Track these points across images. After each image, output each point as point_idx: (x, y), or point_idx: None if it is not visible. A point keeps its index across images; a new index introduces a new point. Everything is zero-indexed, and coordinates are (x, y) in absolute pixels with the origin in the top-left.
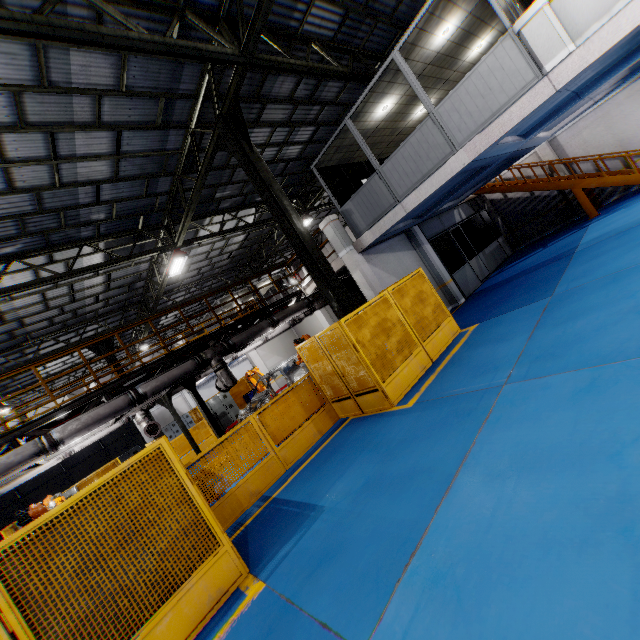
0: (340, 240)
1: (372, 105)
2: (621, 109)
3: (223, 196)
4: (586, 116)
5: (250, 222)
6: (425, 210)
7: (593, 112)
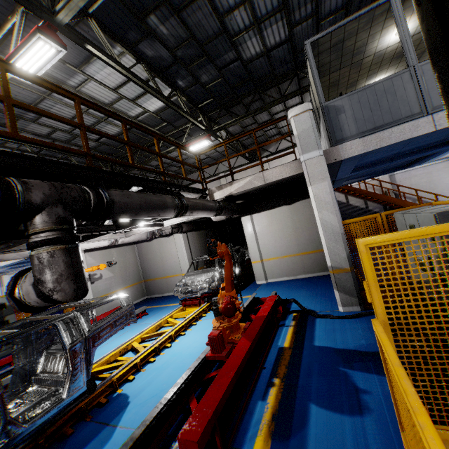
0: (316, 136)
1: (410, 8)
2: (439, 173)
3: (155, 31)
4: (417, 169)
5: (149, 109)
6: (358, 166)
7: (422, 168)
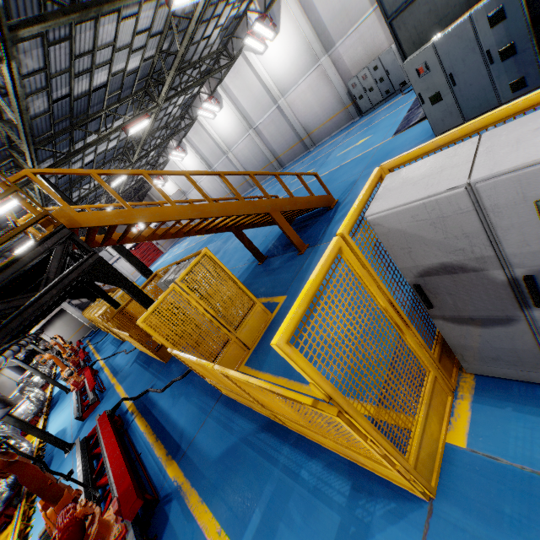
0: None
1: None
2: None
3: None
4: None
5: None
6: None
7: None
